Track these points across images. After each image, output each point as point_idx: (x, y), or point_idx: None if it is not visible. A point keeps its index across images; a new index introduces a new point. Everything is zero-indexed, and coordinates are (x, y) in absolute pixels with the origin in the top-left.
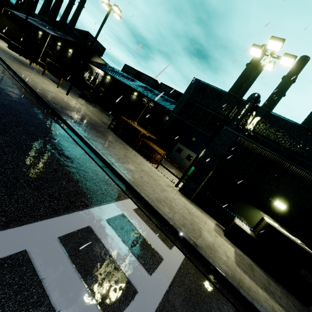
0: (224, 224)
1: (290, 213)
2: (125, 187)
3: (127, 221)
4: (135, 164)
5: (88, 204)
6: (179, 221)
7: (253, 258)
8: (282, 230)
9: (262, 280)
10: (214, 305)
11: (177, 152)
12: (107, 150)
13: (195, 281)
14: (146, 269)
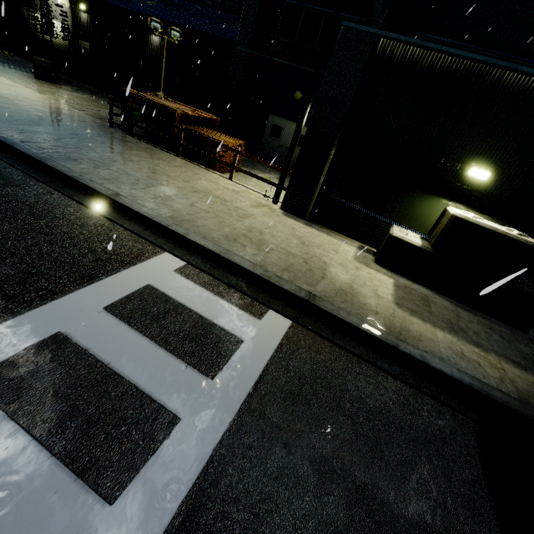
0: (375, 243)
1: (500, 183)
2: (153, 234)
3: (160, 296)
4: (178, 182)
5: (58, 289)
6: (277, 264)
7: (429, 284)
8: (481, 221)
9: (444, 315)
10: (349, 386)
11: (273, 136)
12: (105, 171)
13: (313, 358)
14: (201, 371)
